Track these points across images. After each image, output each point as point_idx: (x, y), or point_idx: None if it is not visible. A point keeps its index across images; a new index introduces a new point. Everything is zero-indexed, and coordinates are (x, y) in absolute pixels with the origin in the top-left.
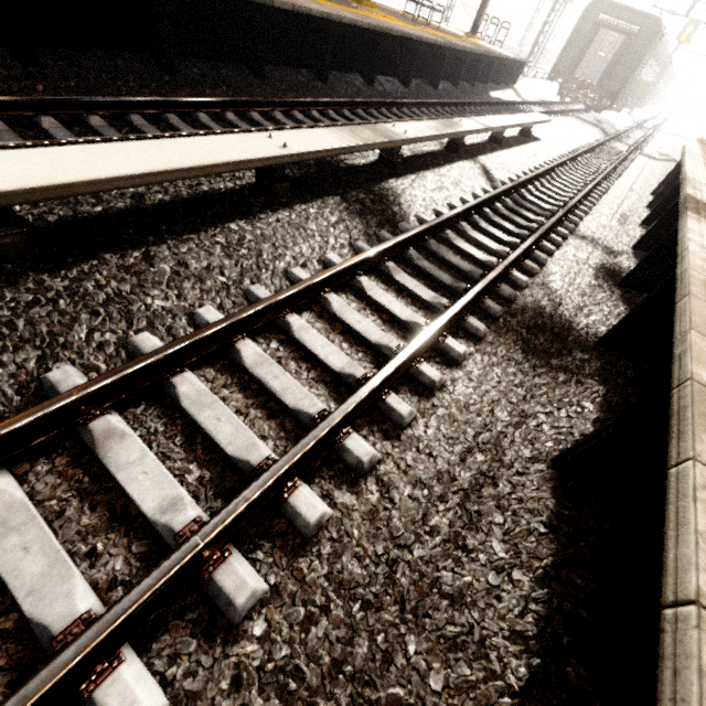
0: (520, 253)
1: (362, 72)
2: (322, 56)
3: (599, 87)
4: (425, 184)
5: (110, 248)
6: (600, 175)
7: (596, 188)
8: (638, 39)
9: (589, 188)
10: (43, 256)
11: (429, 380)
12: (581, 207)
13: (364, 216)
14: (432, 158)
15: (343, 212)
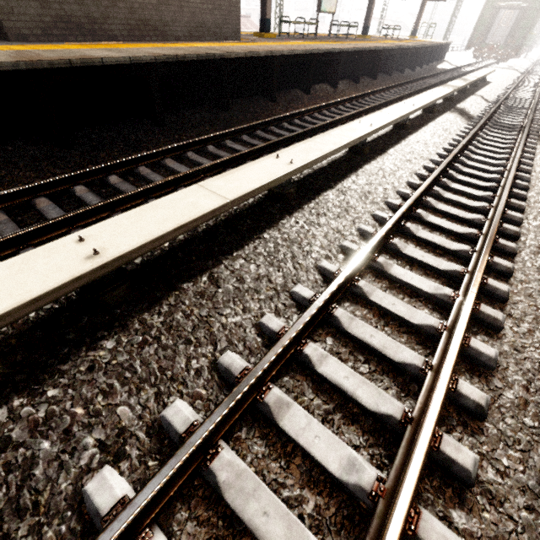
0: (531, 118)
1: (385, 71)
2: (376, 67)
3: (505, 46)
4: (469, 105)
5: (421, 126)
6: (538, 91)
7: (538, 97)
8: (528, 9)
9: (537, 96)
10: (412, 128)
11: (532, 147)
12: (539, 105)
13: (463, 116)
14: (458, 97)
15: (457, 115)
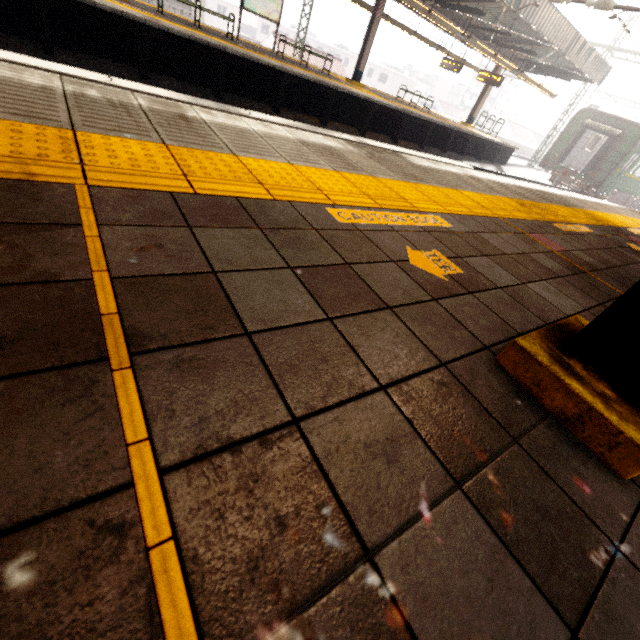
0: None
1: (319, 116)
2: (276, 95)
3: (585, 176)
4: None
5: None
6: None
7: None
8: (622, 140)
9: None
10: None
11: None
12: None
13: None
14: None
15: None
